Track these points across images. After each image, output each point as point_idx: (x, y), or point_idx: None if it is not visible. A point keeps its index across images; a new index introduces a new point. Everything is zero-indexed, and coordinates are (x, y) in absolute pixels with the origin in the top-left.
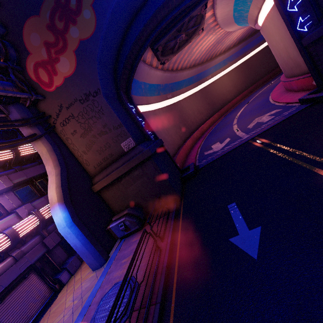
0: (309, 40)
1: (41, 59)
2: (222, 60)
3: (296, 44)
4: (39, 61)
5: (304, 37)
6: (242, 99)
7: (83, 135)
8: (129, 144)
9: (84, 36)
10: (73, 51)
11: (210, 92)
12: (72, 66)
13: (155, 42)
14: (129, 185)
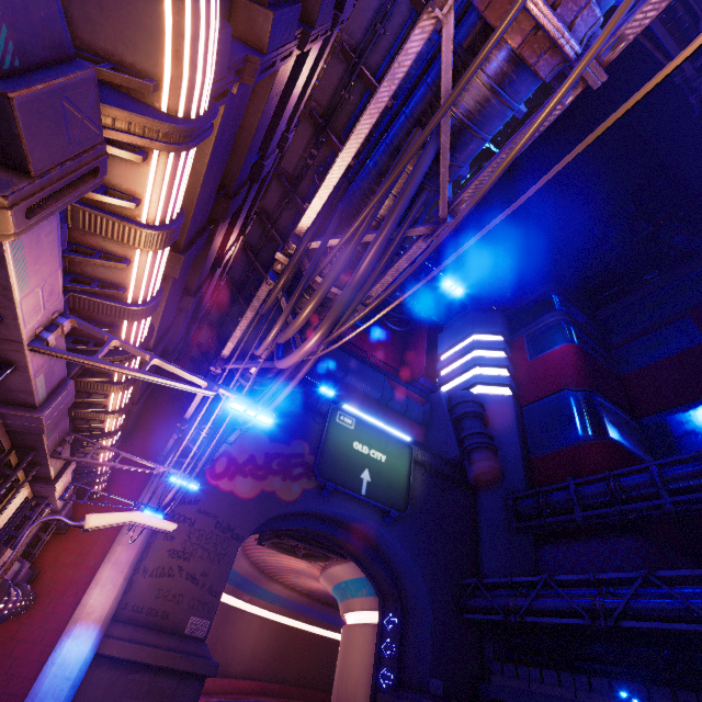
0: (383, 700)
1: (236, 457)
2: (276, 593)
3: (371, 691)
4: (233, 455)
5: (380, 690)
6: (244, 694)
7: (174, 552)
8: (200, 629)
9: (280, 493)
10: (262, 488)
11: (228, 623)
12: (248, 494)
13: (289, 534)
14: (134, 694)
